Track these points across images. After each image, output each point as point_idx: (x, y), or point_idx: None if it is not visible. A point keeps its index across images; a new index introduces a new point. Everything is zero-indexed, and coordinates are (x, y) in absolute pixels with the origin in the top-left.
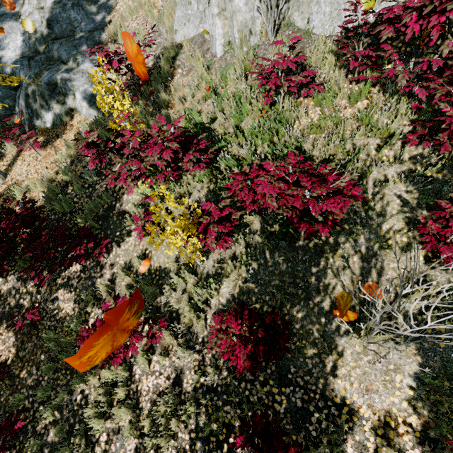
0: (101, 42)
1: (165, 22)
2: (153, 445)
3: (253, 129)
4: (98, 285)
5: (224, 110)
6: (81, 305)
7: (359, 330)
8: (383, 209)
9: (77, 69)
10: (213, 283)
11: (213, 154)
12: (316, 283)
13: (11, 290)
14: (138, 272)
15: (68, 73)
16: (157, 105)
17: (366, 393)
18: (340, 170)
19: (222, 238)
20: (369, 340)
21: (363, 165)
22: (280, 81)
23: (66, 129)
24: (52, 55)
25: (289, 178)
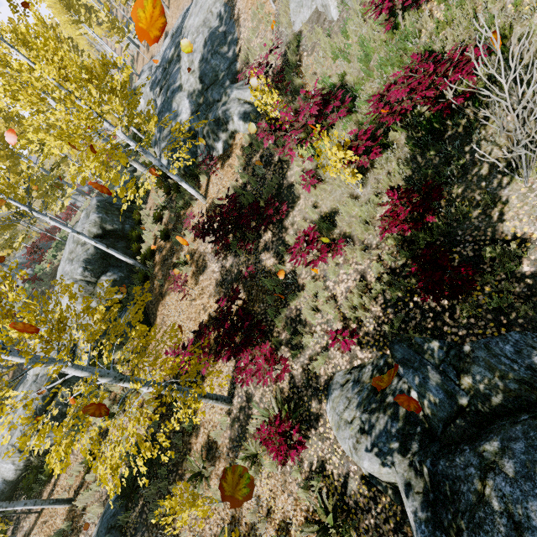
0: (237, 72)
1: (283, 21)
2: (355, 321)
3: (380, 61)
4: (287, 236)
5: (351, 62)
6: (279, 258)
7: (522, 175)
8: (532, 58)
9: (229, 100)
10: (374, 197)
11: (350, 100)
12: (471, 158)
13: (232, 265)
14: (313, 221)
15: (225, 106)
16: (294, 91)
17: (536, 221)
18: (462, 43)
19: (371, 153)
20: (534, 179)
21: (501, 29)
22: (393, 3)
23: (233, 149)
24: (208, 102)
25: (416, 75)
